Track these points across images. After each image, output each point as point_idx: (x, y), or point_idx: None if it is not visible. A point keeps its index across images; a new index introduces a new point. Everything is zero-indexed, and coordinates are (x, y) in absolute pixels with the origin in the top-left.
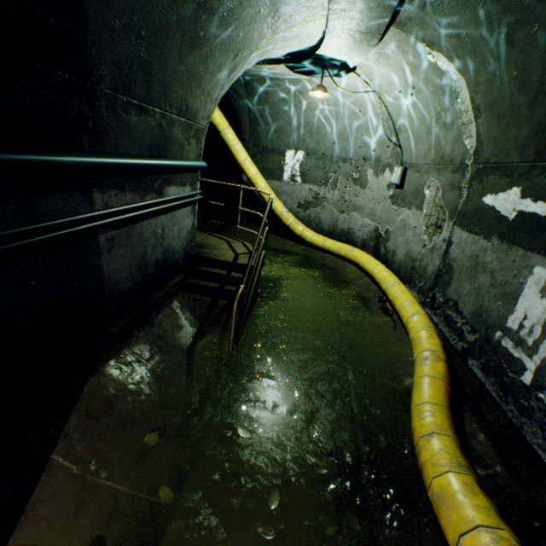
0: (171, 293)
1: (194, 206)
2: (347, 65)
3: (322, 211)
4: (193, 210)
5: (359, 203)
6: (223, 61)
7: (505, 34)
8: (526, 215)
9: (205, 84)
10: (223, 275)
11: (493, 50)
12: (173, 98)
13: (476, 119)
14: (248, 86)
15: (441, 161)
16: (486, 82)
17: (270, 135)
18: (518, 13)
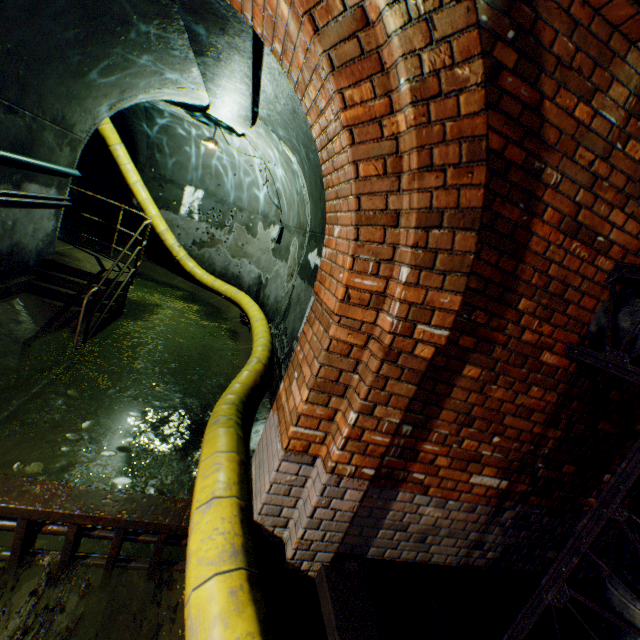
0: (14, 290)
1: (59, 211)
2: (236, 131)
3: (216, 252)
4: (57, 214)
5: (250, 251)
6: (110, 92)
7: (306, 153)
8: (316, 266)
9: (87, 104)
10: (83, 284)
11: (305, 160)
12: (49, 108)
13: (309, 201)
14: (149, 112)
15: (300, 227)
16: (308, 178)
17: (171, 165)
18: (306, 144)
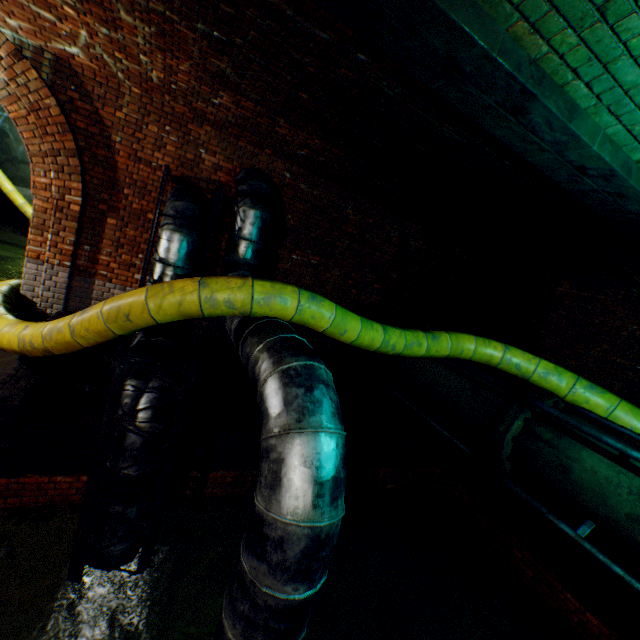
0: None
1: None
2: None
3: None
4: None
5: None
6: None
7: None
8: None
9: None
10: None
11: None
12: None
13: None
14: None
15: None
16: None
17: (23, 149)
18: None
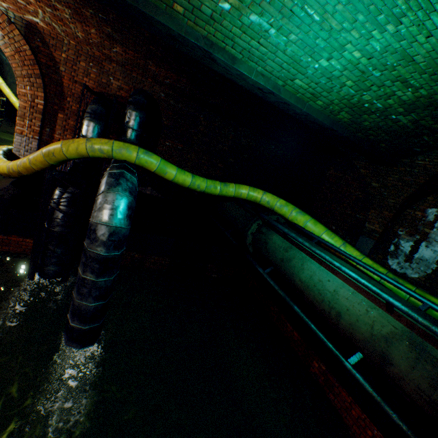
0: None
1: None
2: None
3: None
4: None
5: None
6: None
7: None
8: None
9: None
10: None
11: None
12: None
13: None
14: None
15: None
16: None
17: None
18: None
